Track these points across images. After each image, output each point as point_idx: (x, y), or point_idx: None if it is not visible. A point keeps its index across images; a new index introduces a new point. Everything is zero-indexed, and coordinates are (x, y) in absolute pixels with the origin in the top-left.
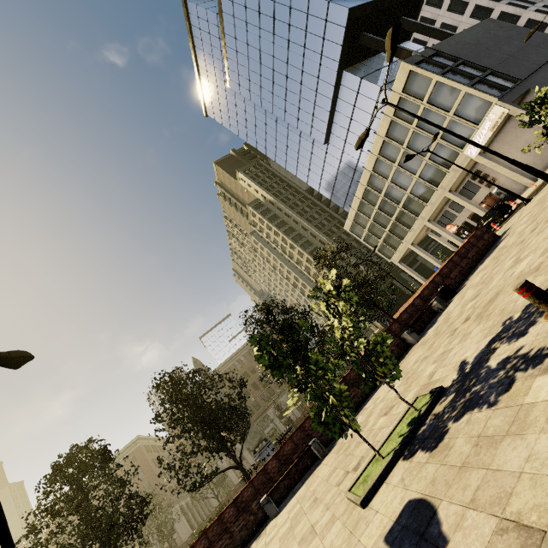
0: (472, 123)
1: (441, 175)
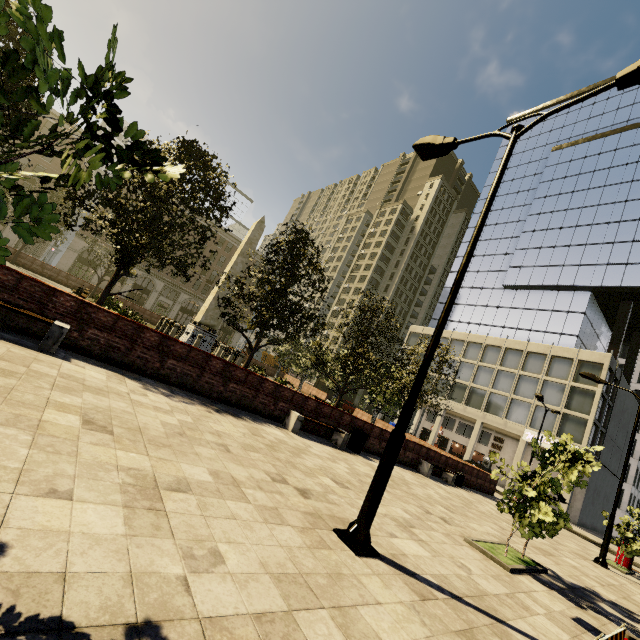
0: (557, 430)
1: (497, 412)
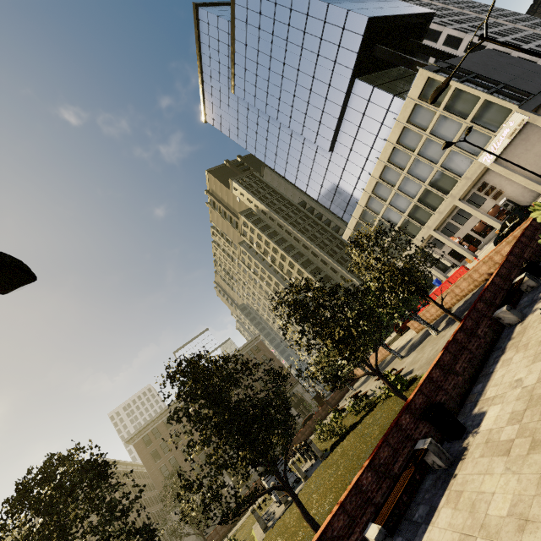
0: (489, 130)
1: (451, 183)
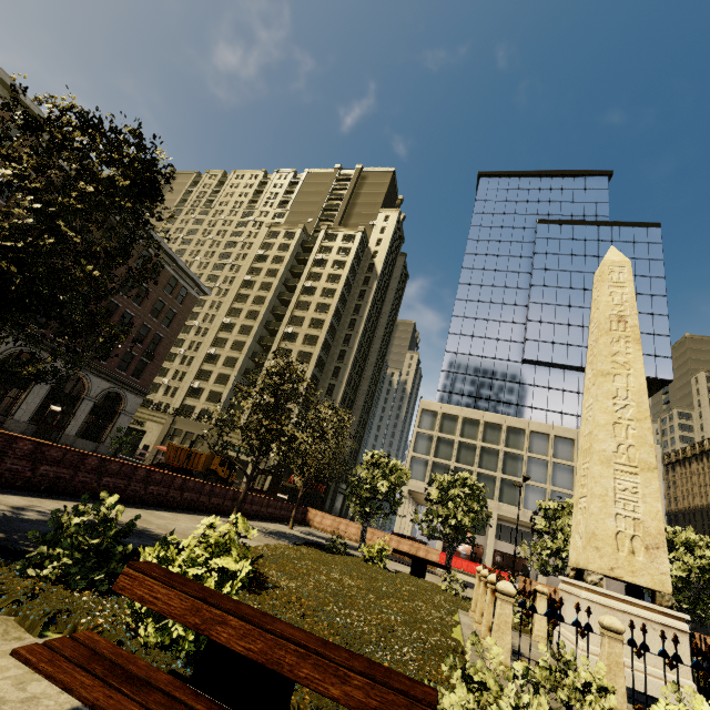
0: None
1: None
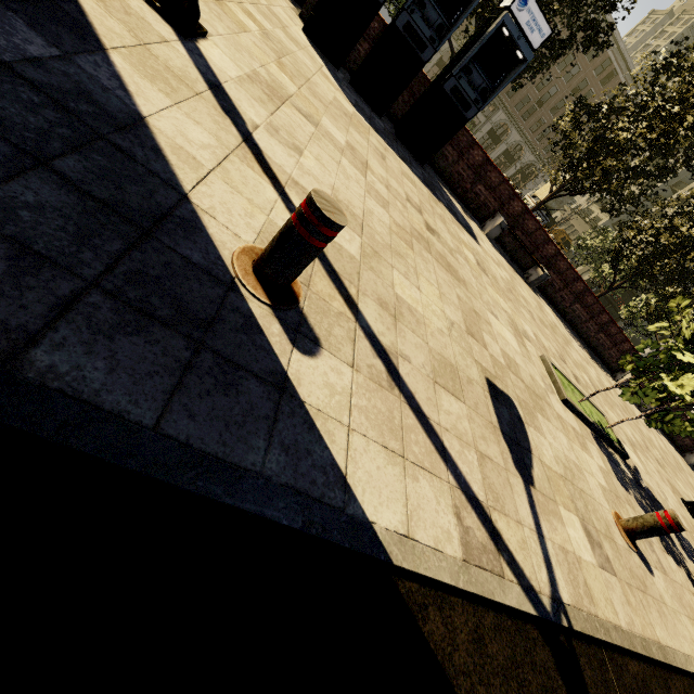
0: None
1: None
